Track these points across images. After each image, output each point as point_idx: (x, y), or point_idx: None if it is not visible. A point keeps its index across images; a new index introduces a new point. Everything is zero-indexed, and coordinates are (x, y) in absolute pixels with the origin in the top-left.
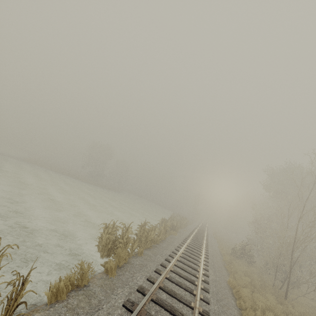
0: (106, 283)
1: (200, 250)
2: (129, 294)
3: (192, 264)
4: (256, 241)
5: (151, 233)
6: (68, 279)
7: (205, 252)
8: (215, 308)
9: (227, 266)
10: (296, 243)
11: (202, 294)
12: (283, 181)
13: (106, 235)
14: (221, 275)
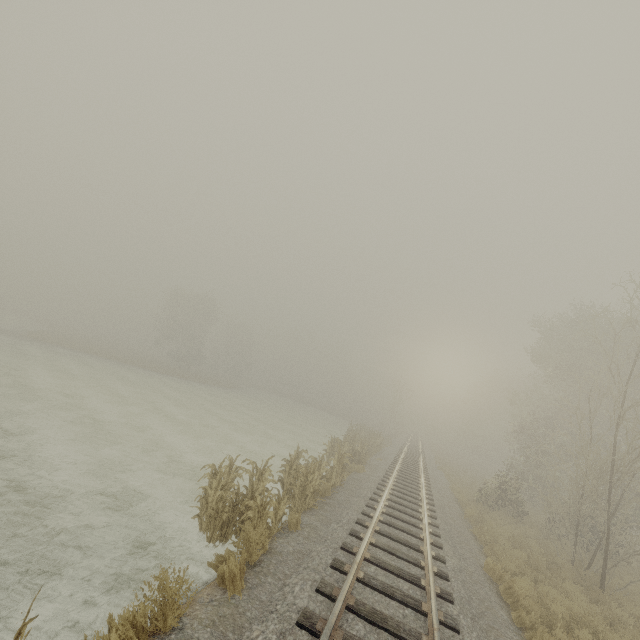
0: (224, 613)
1: (417, 501)
2: (279, 637)
3: (407, 537)
4: (525, 469)
5: (313, 477)
6: (130, 619)
7: (428, 503)
8: (473, 639)
9: (475, 530)
10: (618, 471)
11: (440, 608)
12: (573, 345)
13: (215, 493)
14: (469, 554)
